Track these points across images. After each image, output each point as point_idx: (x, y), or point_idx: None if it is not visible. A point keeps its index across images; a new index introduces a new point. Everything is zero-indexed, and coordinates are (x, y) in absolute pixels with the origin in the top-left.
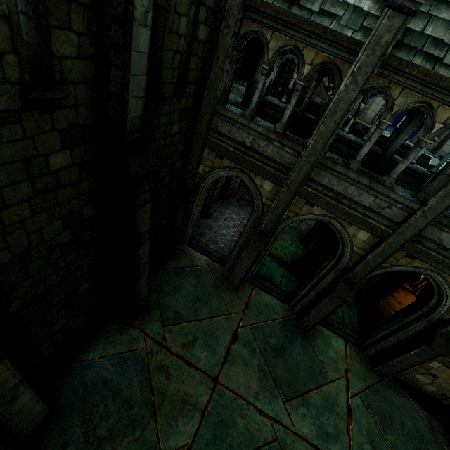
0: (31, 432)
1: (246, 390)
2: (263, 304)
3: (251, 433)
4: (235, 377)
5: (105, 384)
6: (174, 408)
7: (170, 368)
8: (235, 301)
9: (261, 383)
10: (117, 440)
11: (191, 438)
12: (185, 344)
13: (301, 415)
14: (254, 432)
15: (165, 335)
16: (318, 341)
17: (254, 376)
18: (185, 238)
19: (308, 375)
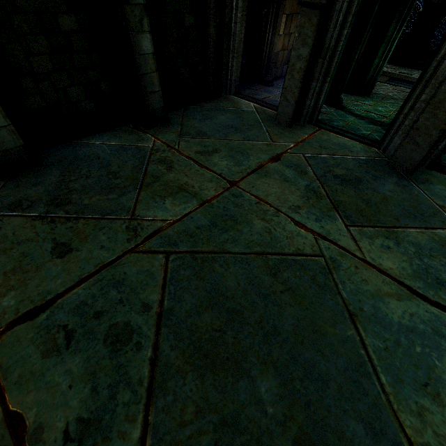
0: (1, 154)
1: (278, 200)
2: (331, 142)
3: (274, 237)
4: (265, 187)
5: (96, 159)
6: (166, 190)
7: (174, 164)
8: (285, 135)
9: (308, 201)
10: (87, 195)
11: (178, 217)
12: (202, 152)
13: (380, 246)
14: (280, 238)
15: (179, 142)
16: (435, 186)
17: (296, 192)
18: (228, 79)
19: (405, 212)
